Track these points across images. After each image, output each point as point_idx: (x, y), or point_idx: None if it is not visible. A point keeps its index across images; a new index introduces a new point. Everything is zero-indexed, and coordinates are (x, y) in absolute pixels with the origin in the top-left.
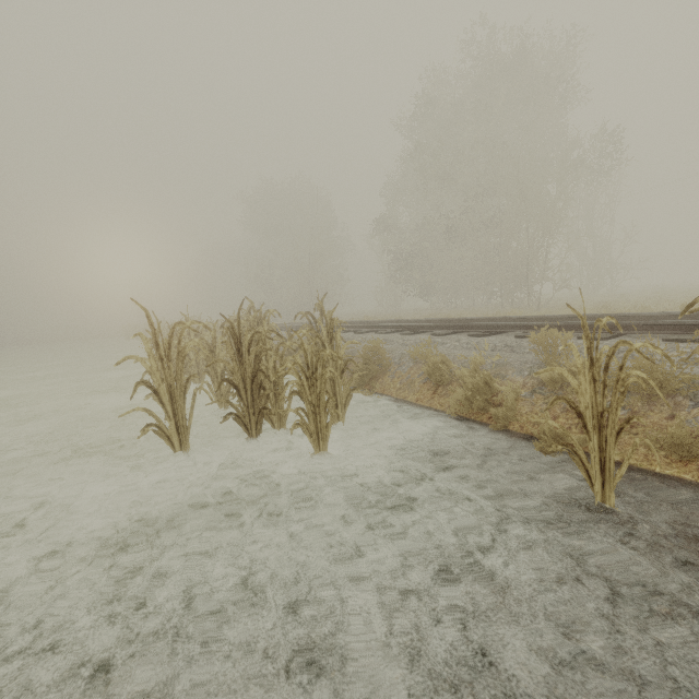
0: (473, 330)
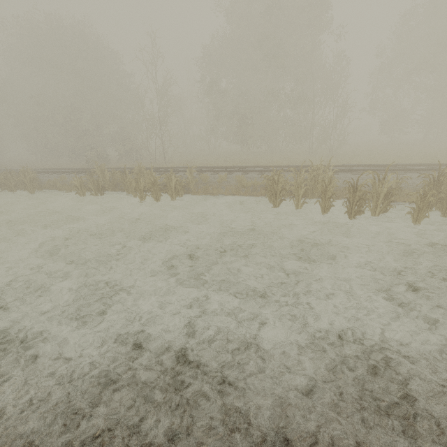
0: None
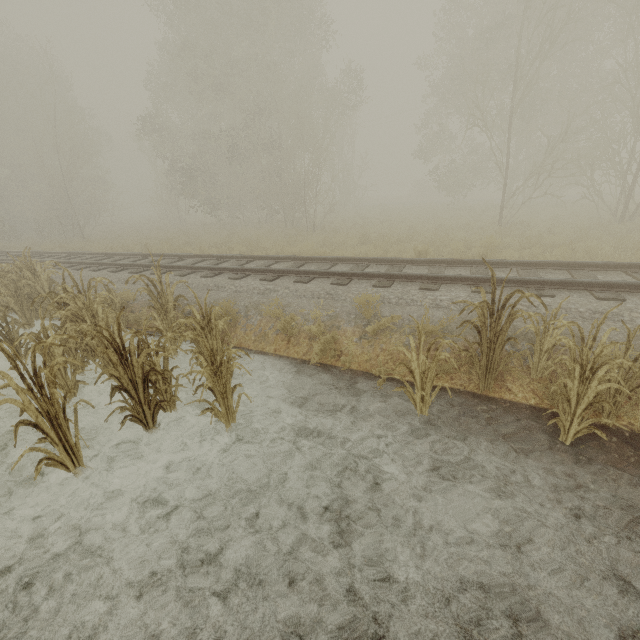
0: (294, 275)
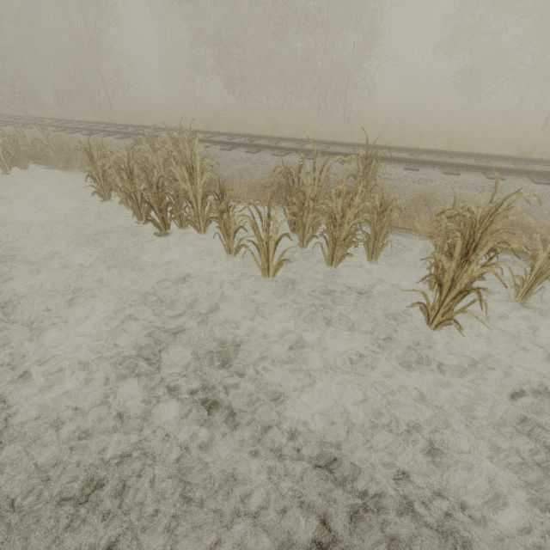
0: (436, 166)
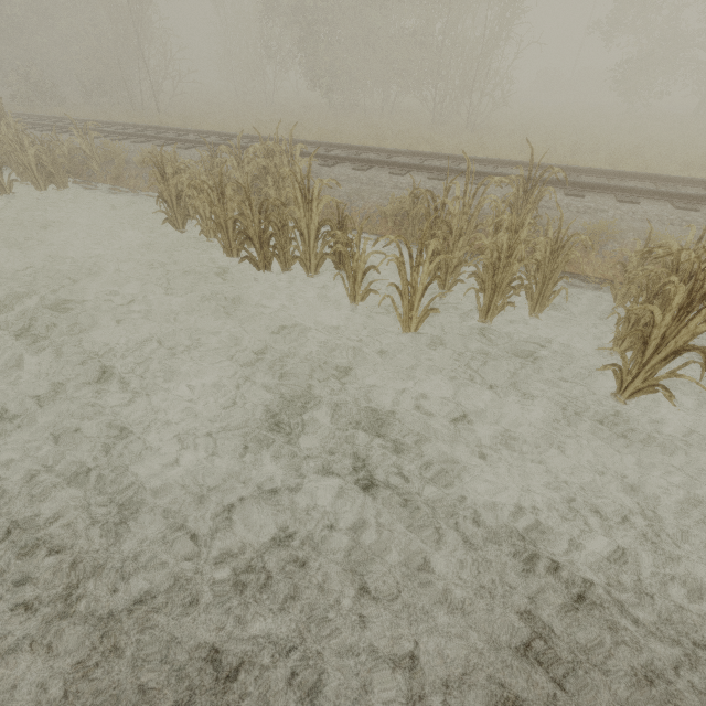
0: (607, 192)
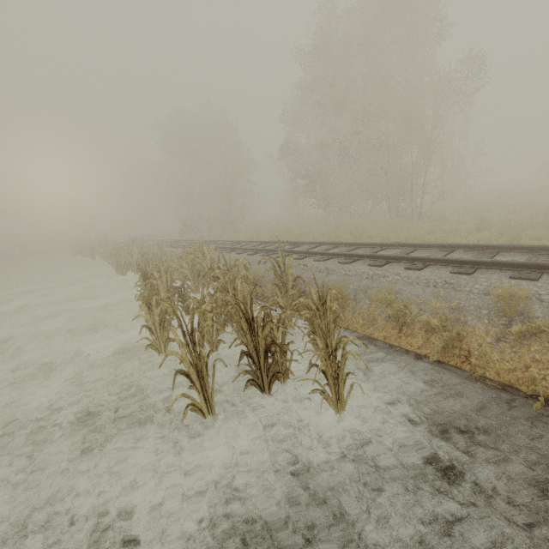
0: (405, 261)
